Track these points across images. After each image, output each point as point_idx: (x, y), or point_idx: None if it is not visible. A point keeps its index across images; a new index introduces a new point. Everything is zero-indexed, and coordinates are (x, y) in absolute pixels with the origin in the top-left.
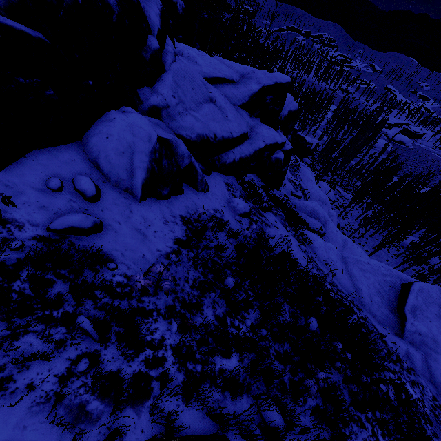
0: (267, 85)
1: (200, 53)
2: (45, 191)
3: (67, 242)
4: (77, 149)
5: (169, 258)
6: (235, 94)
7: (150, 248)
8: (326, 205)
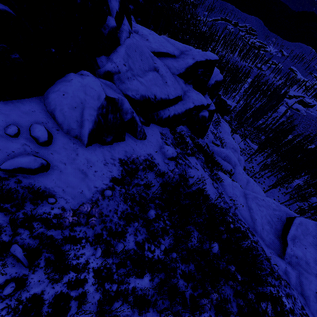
0: (199, 60)
1: (151, 32)
2: (3, 136)
3: (15, 180)
4: (38, 102)
5: (103, 194)
6: (175, 65)
7: (89, 185)
8: (237, 152)
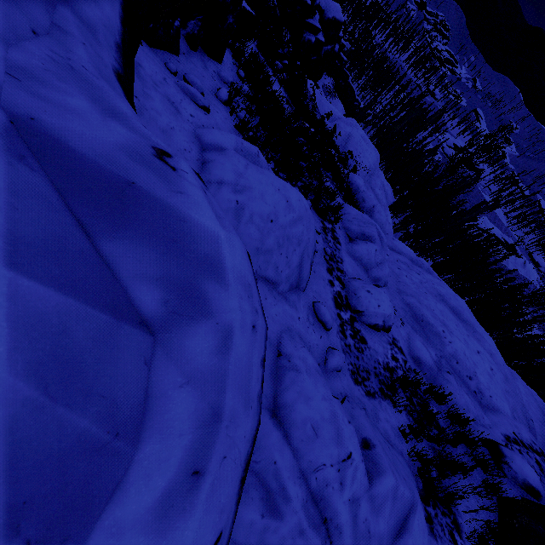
0: None
1: None
2: None
3: None
4: None
5: None
6: None
7: None
8: None
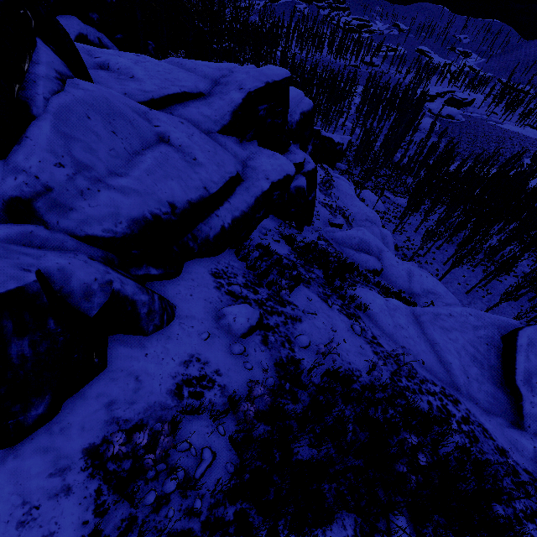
0: (253, 89)
1: (139, 59)
2: None
3: None
4: None
5: None
6: (207, 114)
7: None
8: (377, 224)
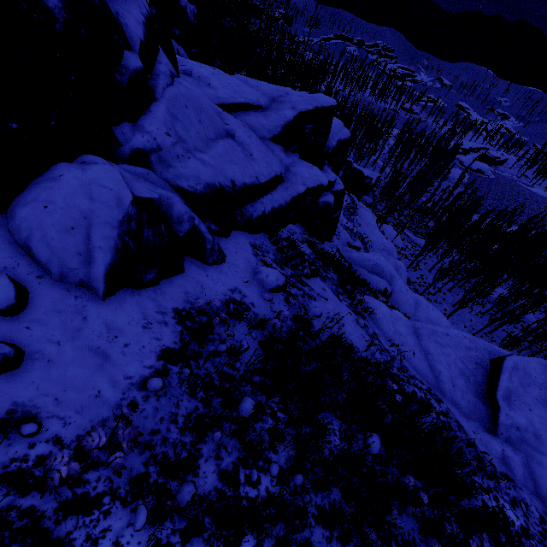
0: (304, 110)
1: (215, 72)
2: None
3: None
4: None
5: (145, 387)
6: (263, 123)
7: (113, 376)
8: (393, 256)
